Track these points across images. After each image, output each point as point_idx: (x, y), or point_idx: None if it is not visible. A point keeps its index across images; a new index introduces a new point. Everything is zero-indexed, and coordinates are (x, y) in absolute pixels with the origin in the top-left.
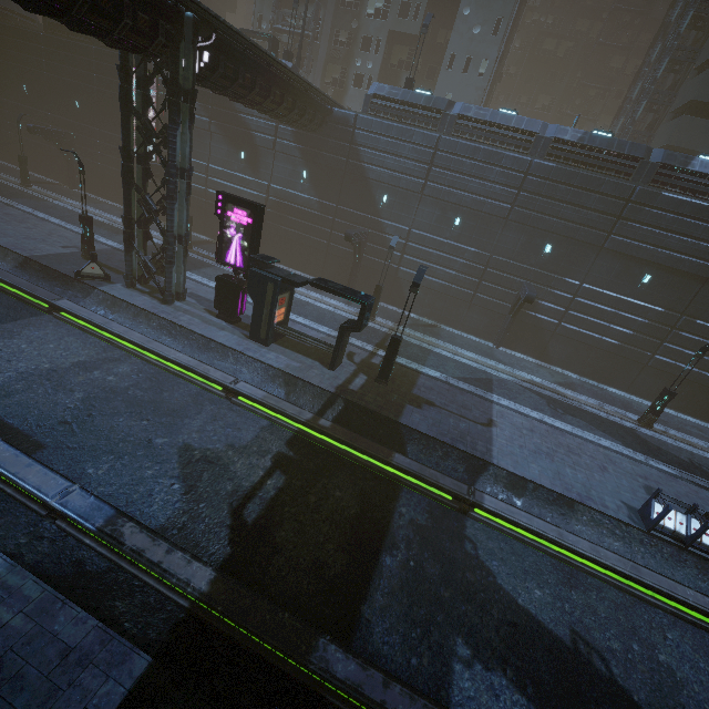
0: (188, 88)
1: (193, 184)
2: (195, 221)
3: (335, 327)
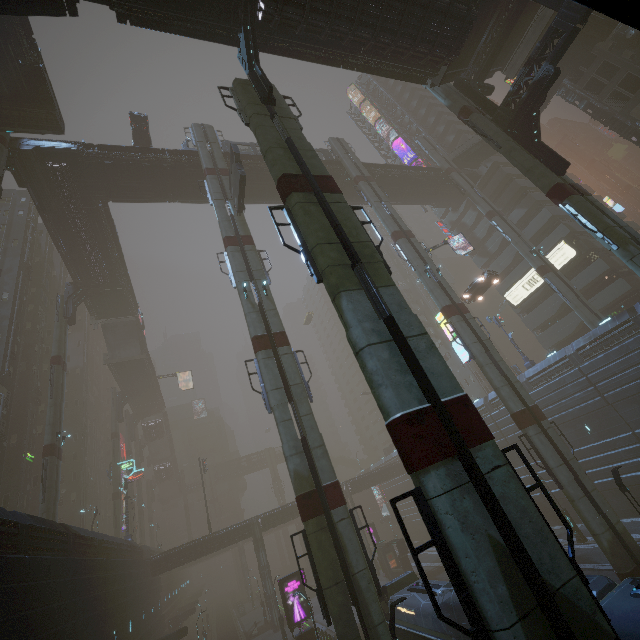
0: (350, 499)
1: (402, 516)
2: (411, 534)
3: (432, 561)
